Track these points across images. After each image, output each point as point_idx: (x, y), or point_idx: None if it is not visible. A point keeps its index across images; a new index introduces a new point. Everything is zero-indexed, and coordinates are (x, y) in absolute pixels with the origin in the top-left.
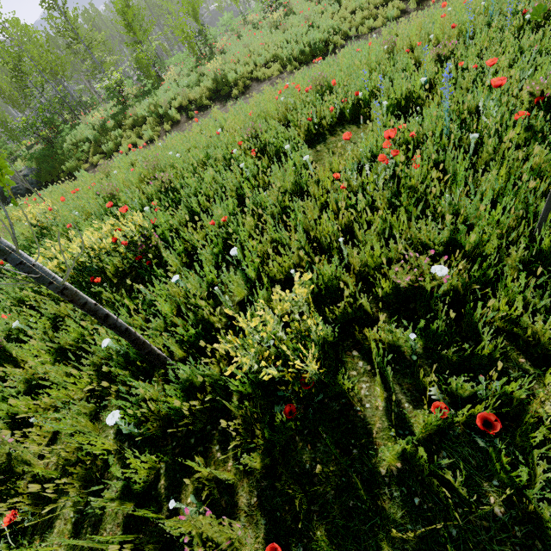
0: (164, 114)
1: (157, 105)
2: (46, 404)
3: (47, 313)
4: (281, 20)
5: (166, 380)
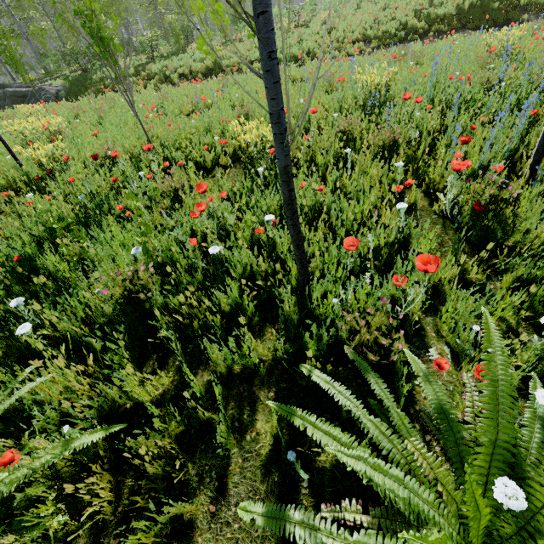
0: (169, 75)
1: (168, 67)
2: None
3: (4, 154)
4: (292, 29)
5: None
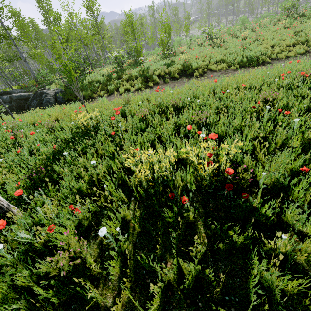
0: (149, 77)
1: (145, 71)
2: None
3: (119, 218)
4: (221, 43)
5: None
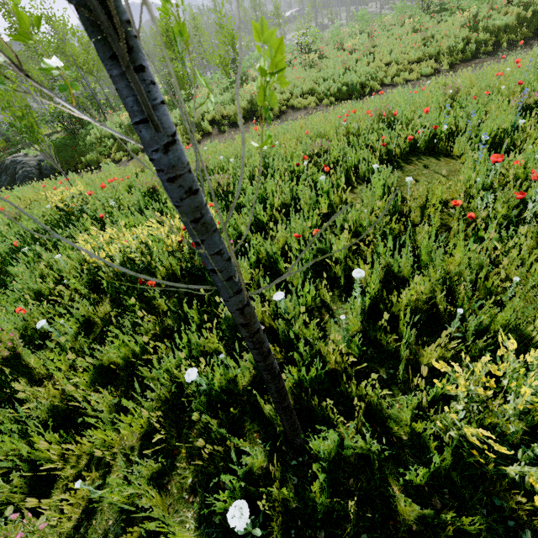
0: (196, 124)
1: (189, 115)
2: (81, 449)
3: (77, 315)
4: (316, 61)
5: (267, 439)
